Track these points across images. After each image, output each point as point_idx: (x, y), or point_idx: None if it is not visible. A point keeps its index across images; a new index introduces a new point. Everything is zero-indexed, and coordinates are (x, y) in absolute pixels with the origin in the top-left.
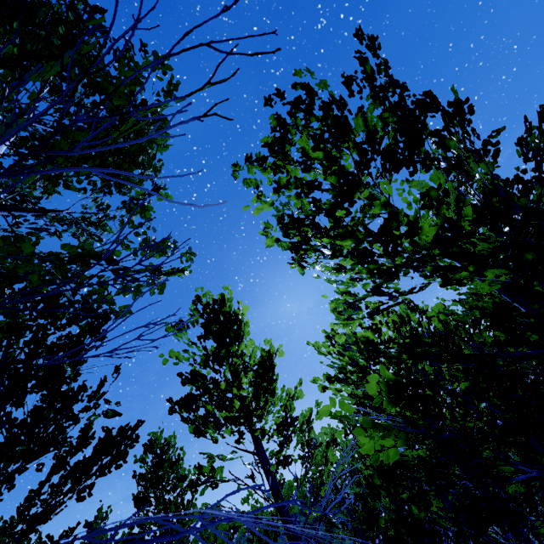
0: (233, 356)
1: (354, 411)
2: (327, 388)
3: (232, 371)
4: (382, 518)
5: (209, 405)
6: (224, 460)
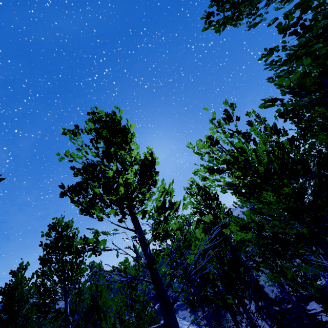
0: (121, 149)
1: (194, 212)
2: (207, 178)
3: (120, 161)
4: (211, 274)
5: (97, 188)
6: (107, 235)
